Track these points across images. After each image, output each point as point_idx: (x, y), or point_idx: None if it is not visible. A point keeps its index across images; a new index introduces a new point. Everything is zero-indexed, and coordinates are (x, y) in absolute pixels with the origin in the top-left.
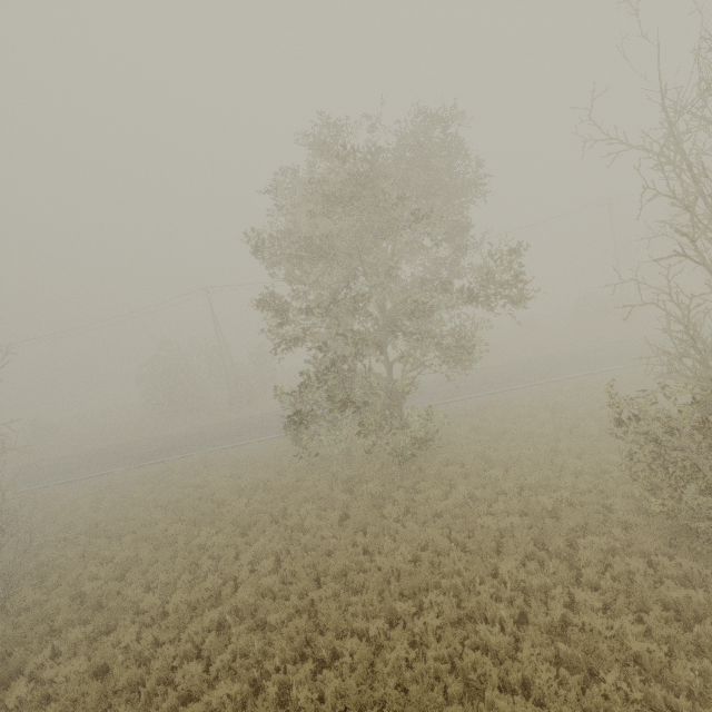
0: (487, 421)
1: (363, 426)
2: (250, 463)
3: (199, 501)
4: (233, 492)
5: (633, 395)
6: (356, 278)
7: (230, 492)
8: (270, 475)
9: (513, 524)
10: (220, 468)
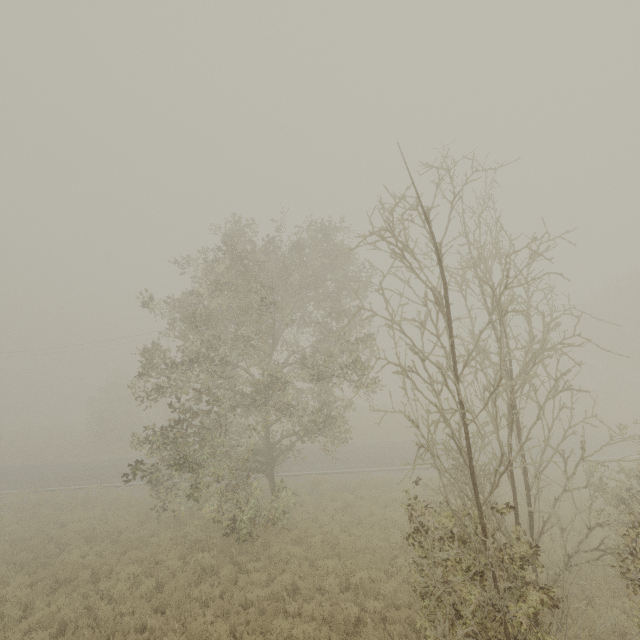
0: (363, 500)
1: (192, 487)
2: (126, 507)
3: (49, 541)
4: (84, 537)
5: (508, 496)
6: (238, 343)
7: (80, 537)
8: (132, 524)
9: (306, 634)
10: (96, 508)
